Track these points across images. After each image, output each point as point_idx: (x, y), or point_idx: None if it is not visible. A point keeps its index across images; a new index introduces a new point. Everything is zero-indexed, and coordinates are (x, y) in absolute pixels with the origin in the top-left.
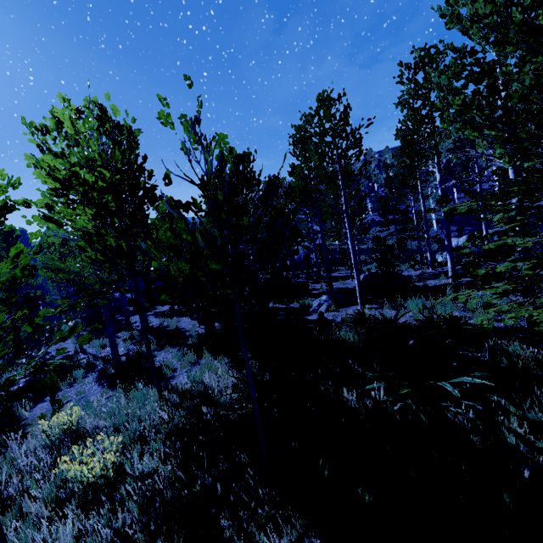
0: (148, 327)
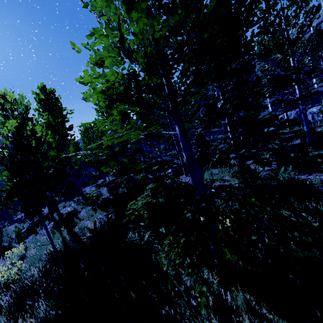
0: (83, 195)
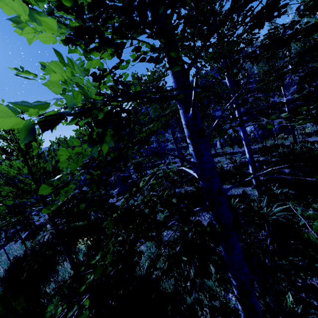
0: None
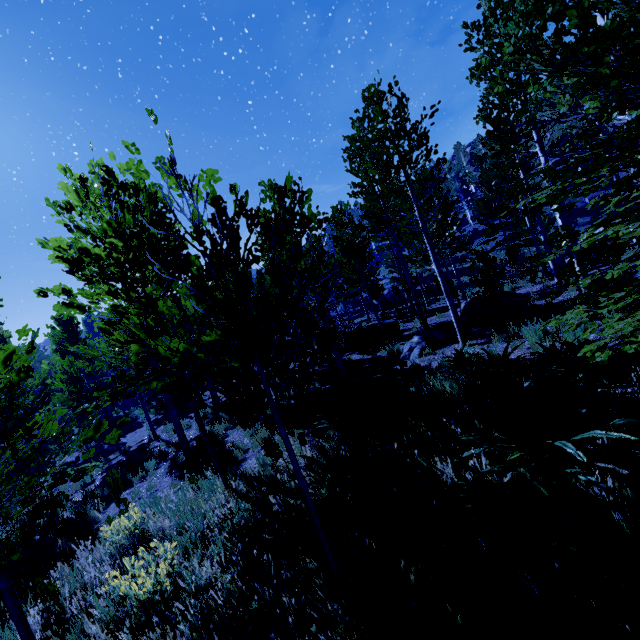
0: (218, 403)
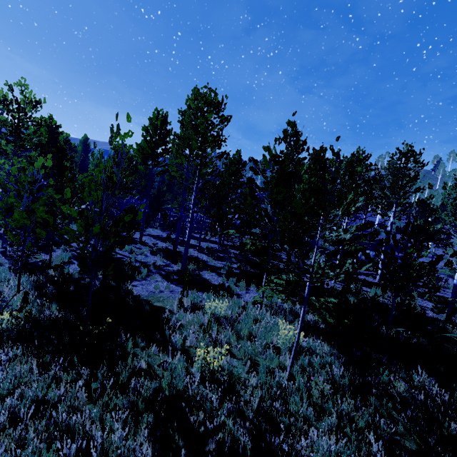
0: (176, 250)
